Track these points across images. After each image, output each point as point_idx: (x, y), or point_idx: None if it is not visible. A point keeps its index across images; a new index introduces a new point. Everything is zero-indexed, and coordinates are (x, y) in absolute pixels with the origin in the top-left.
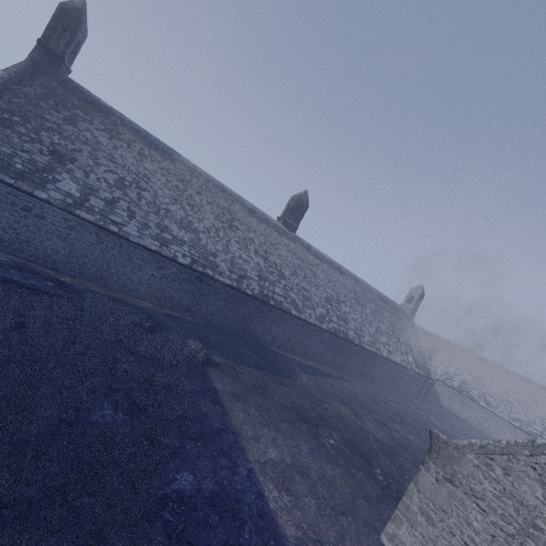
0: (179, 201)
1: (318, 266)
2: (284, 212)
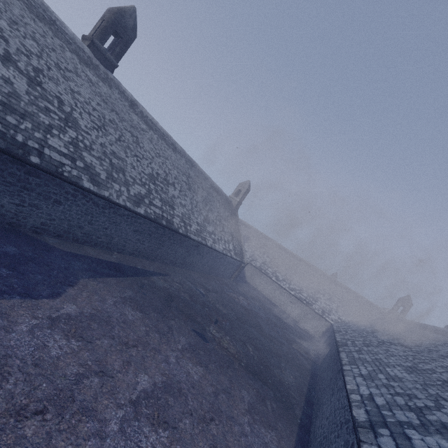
0: None
1: (145, 133)
2: (94, 30)
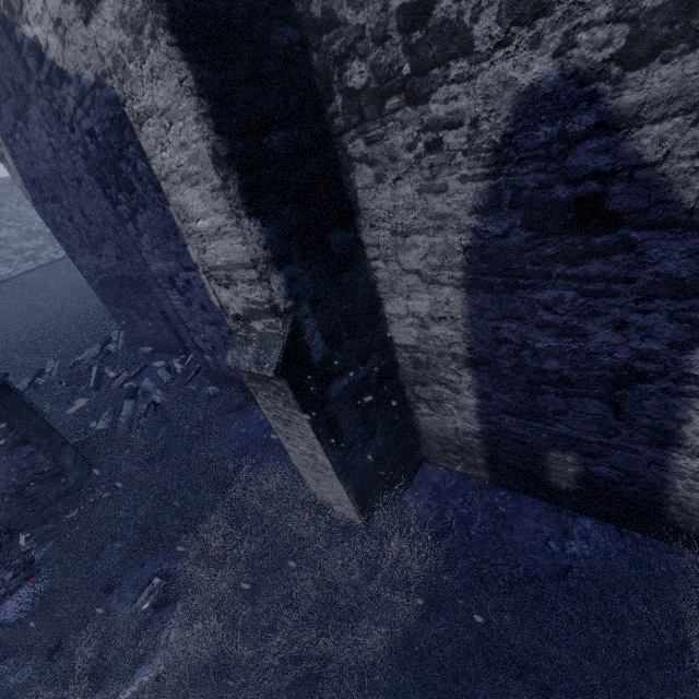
0: (0, 226)
1: None
2: None
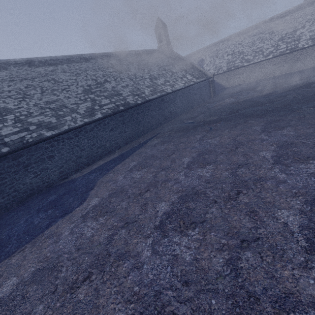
0: None
1: (55, 71)
2: None
